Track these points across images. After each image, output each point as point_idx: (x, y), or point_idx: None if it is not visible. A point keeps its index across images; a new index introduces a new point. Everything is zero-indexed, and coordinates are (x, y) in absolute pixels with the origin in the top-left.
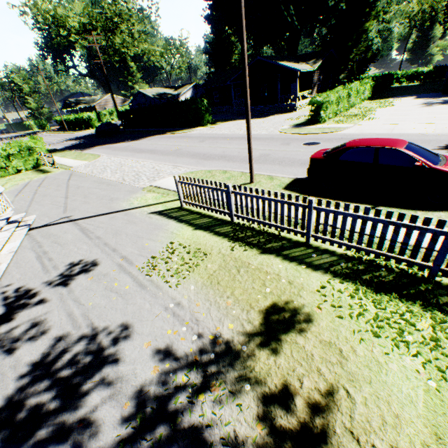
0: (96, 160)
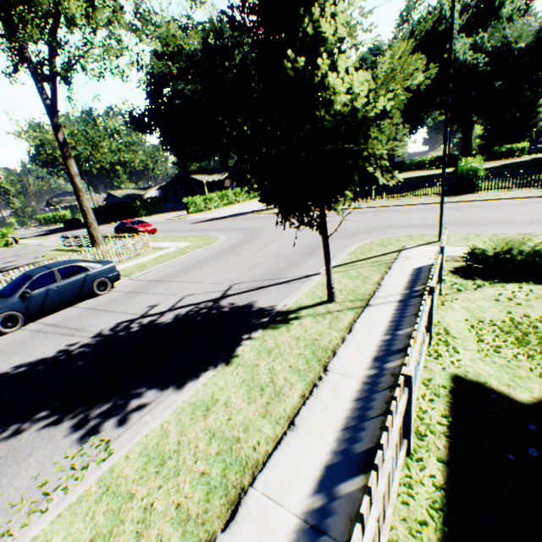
0: (47, 239)
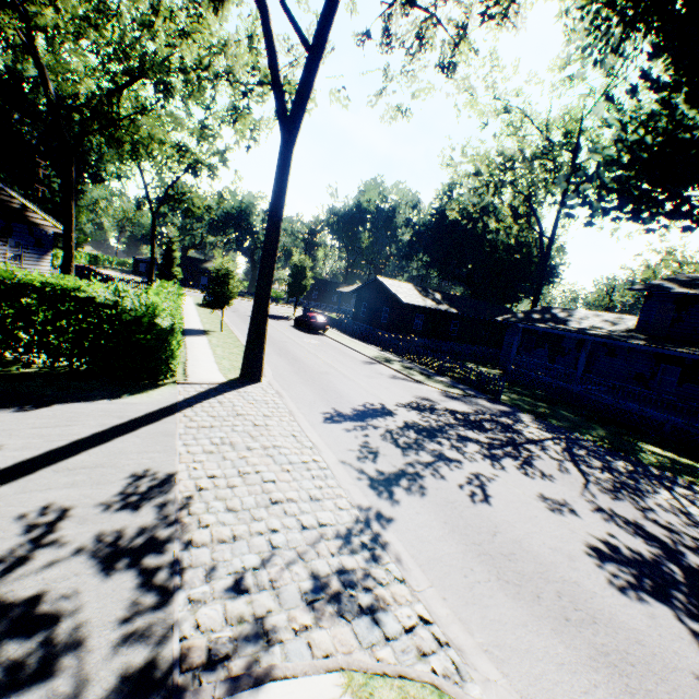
0: None
